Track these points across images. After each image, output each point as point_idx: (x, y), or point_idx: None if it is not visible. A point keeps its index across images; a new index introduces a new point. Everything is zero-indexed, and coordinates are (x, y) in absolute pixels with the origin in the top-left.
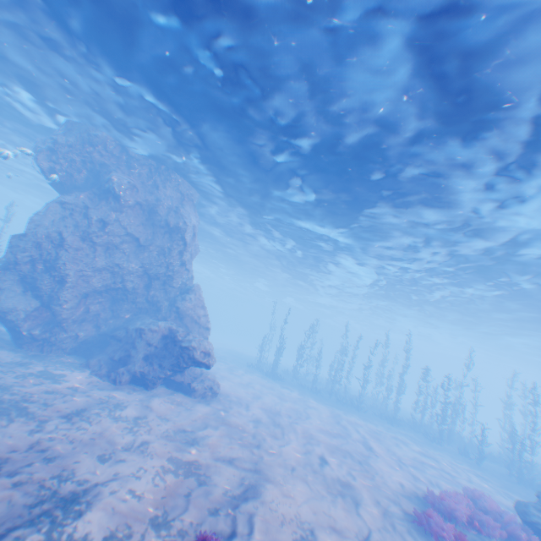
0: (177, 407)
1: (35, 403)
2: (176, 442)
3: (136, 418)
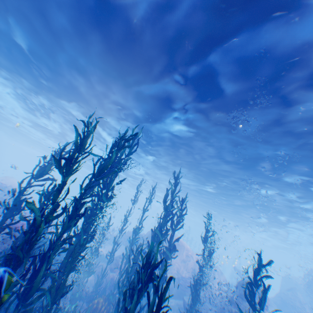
0: None
1: None
2: None
3: None
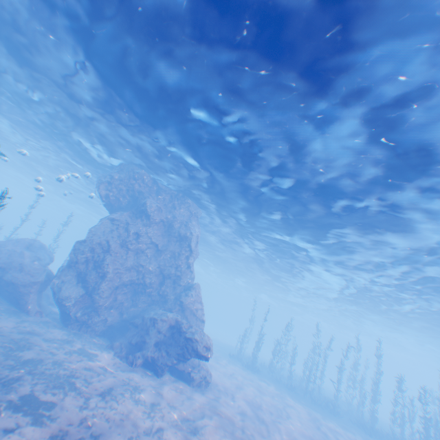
0: (179, 394)
1: (80, 380)
2: (183, 431)
3: (150, 402)
